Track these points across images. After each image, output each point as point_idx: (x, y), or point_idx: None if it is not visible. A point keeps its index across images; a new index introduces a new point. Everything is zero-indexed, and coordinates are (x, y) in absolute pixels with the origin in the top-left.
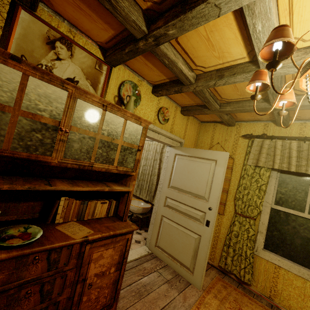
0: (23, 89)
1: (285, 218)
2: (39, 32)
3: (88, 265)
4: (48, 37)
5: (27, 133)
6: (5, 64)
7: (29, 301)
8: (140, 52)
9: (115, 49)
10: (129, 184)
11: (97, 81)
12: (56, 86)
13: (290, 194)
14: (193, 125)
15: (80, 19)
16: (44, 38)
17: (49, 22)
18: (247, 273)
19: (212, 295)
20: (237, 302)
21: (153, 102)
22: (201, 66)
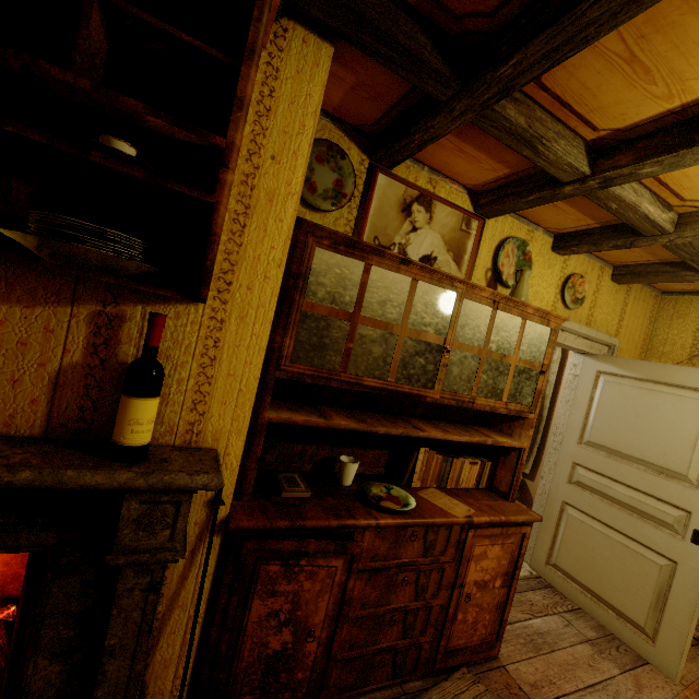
0: (411, 300)
1: None
2: (394, 198)
3: (468, 564)
4: (404, 201)
5: (410, 359)
6: (398, 272)
7: (405, 591)
8: (559, 198)
9: (503, 195)
10: (518, 435)
11: (462, 250)
12: (445, 288)
13: None
14: (641, 303)
15: (452, 163)
16: (399, 205)
17: (406, 177)
18: None
19: None
20: None
21: (553, 269)
22: (698, 200)
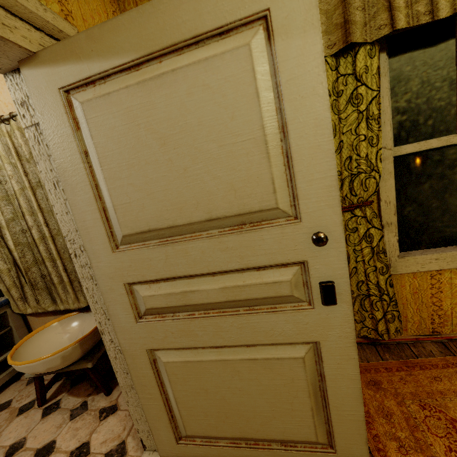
0: None
1: (421, 167)
2: None
3: None
4: None
5: None
6: None
7: None
8: None
9: None
10: None
11: None
12: None
13: (419, 105)
14: None
15: None
16: None
17: None
18: (391, 322)
19: (394, 448)
20: (431, 408)
21: None
22: None
